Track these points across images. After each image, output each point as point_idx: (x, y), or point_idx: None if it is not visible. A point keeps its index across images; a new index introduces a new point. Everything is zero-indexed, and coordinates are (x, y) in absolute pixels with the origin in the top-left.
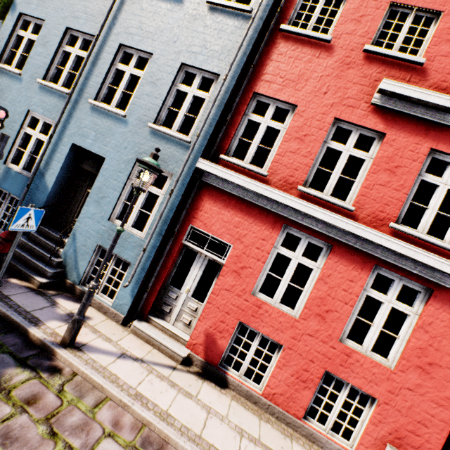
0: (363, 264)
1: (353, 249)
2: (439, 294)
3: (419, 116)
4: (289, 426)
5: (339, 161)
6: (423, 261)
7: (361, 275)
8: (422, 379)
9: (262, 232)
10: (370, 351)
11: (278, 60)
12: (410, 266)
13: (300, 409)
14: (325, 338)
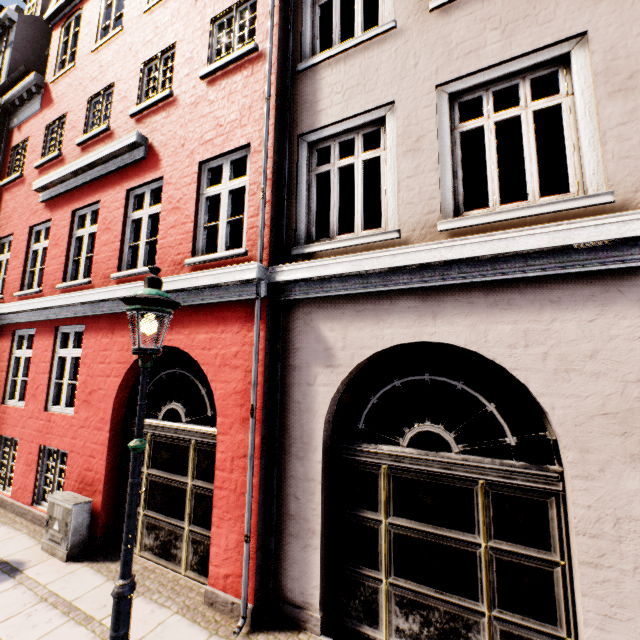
0: (51, 331)
1: (45, 323)
2: (88, 325)
3: (60, 193)
4: (23, 517)
5: (39, 257)
6: (60, 304)
7: (50, 342)
8: (88, 411)
9: (4, 346)
10: (65, 408)
11: (4, 208)
12: (66, 313)
13: (30, 495)
14: (38, 414)
